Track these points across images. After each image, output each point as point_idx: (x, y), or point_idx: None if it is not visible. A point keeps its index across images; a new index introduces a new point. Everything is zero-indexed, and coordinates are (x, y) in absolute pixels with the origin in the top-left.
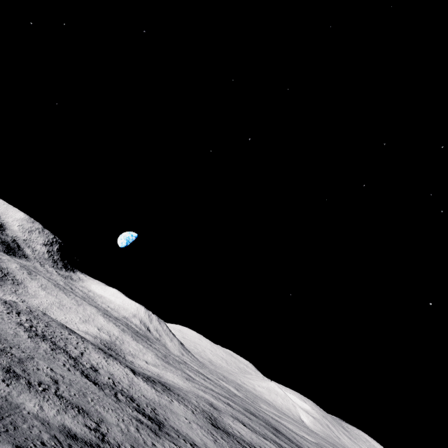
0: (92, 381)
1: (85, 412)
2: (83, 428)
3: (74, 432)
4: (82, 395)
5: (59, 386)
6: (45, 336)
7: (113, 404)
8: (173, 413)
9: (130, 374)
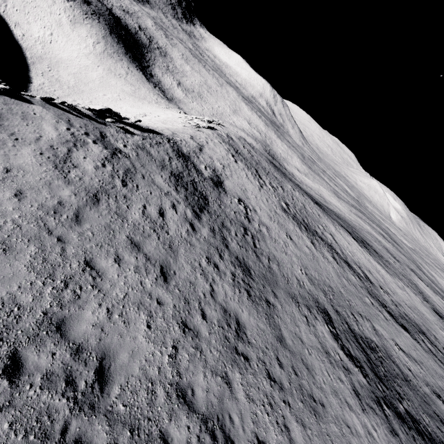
0: (400, 323)
1: None
2: None
3: None
4: None
5: None
6: (304, 221)
7: None
8: (431, 324)
9: (362, 251)
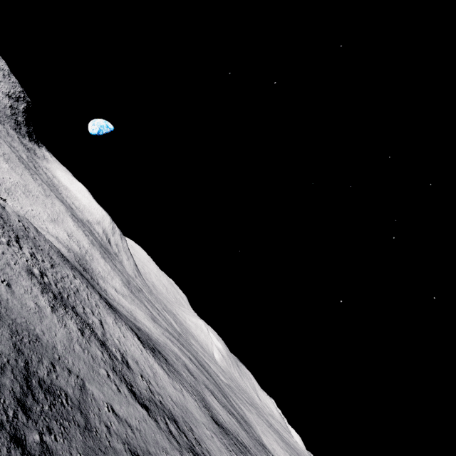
0: (141, 402)
1: None
2: None
3: None
4: None
5: None
6: (62, 295)
7: None
8: (197, 422)
9: (142, 350)
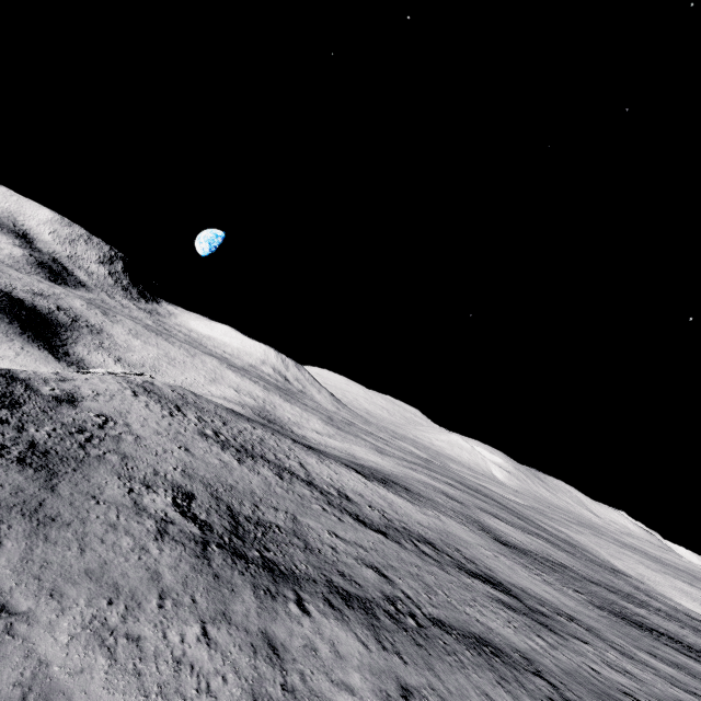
0: (375, 529)
1: (495, 649)
2: None
3: None
4: (426, 587)
5: (399, 587)
6: (245, 447)
7: (452, 580)
8: (468, 544)
9: (367, 483)
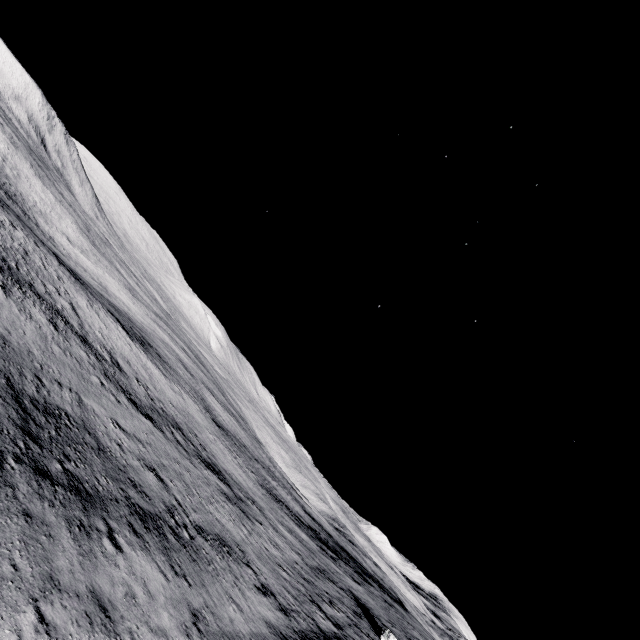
0: (144, 412)
1: (228, 547)
2: (263, 599)
3: (275, 626)
4: (187, 487)
5: (172, 492)
6: (7, 263)
7: (198, 475)
8: (200, 427)
9: (131, 344)
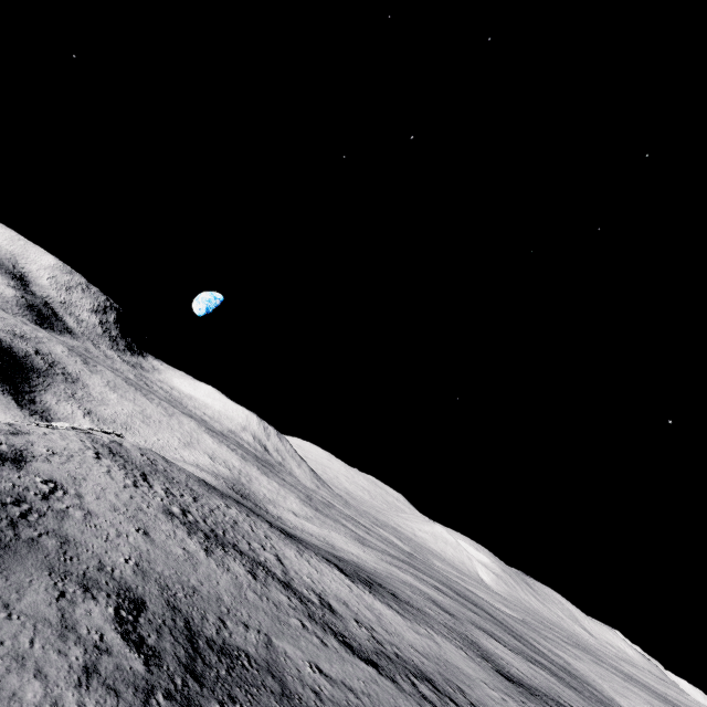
0: (364, 657)
1: None
2: None
3: None
4: None
5: None
6: (215, 532)
7: None
8: (470, 679)
9: (351, 585)
